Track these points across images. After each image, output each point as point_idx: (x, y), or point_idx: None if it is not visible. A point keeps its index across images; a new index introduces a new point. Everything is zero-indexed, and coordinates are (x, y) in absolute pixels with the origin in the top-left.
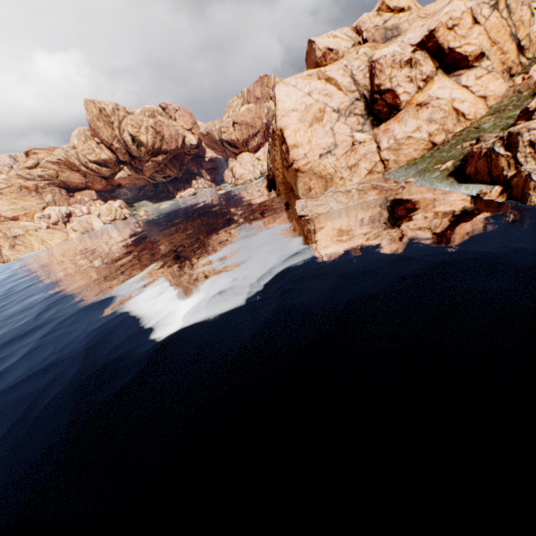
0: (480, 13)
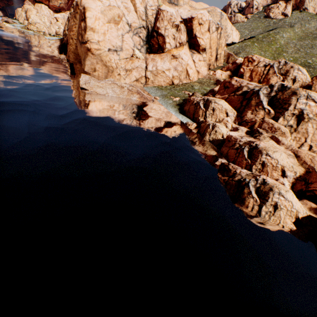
0: (212, 27)
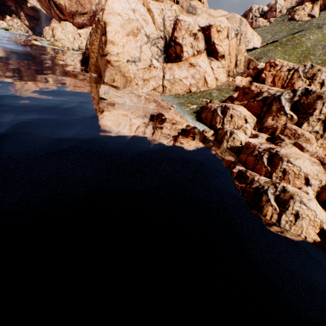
0: (231, 34)
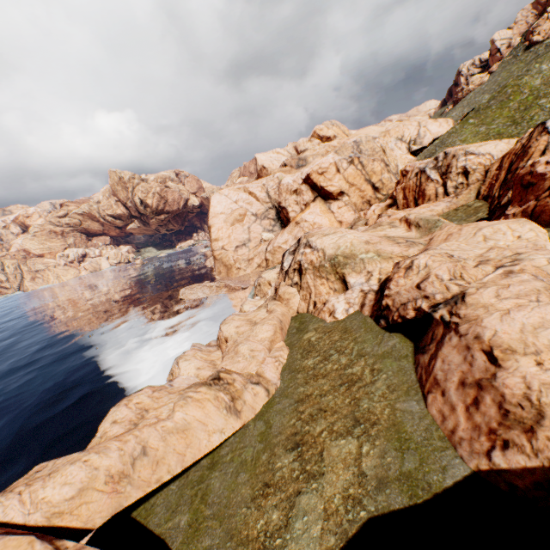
0: (341, 166)
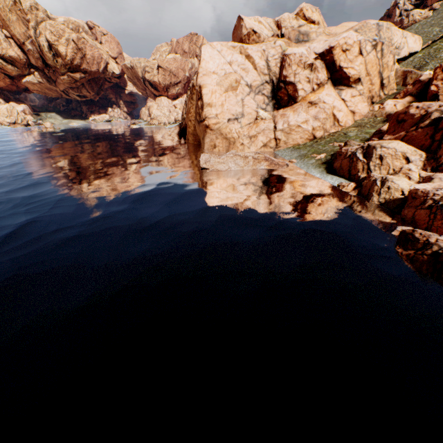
0: (365, 48)
